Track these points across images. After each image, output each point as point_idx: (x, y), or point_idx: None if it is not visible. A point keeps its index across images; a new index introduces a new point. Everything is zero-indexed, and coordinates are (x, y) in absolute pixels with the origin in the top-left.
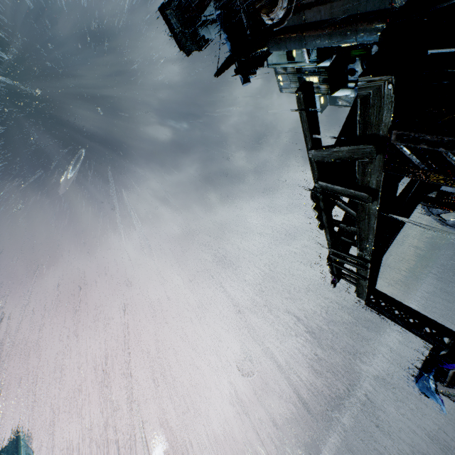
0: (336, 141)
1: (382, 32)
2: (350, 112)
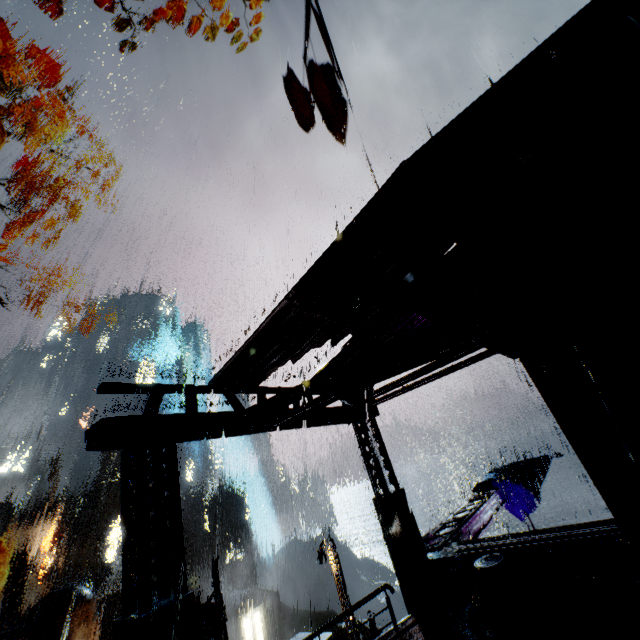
0: (244, 344)
1: (411, 157)
2: (270, 316)
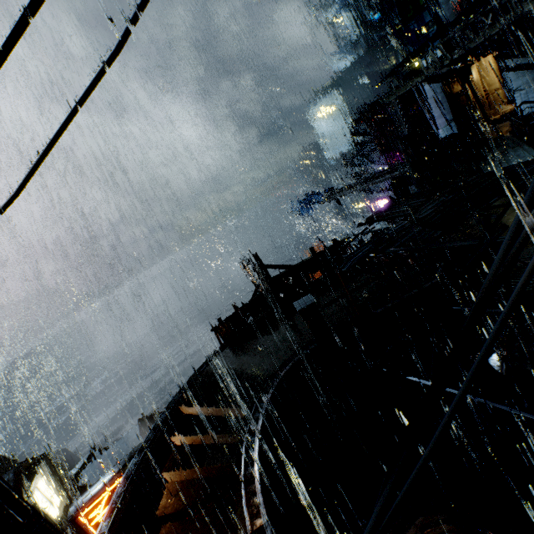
0: None
1: None
2: None
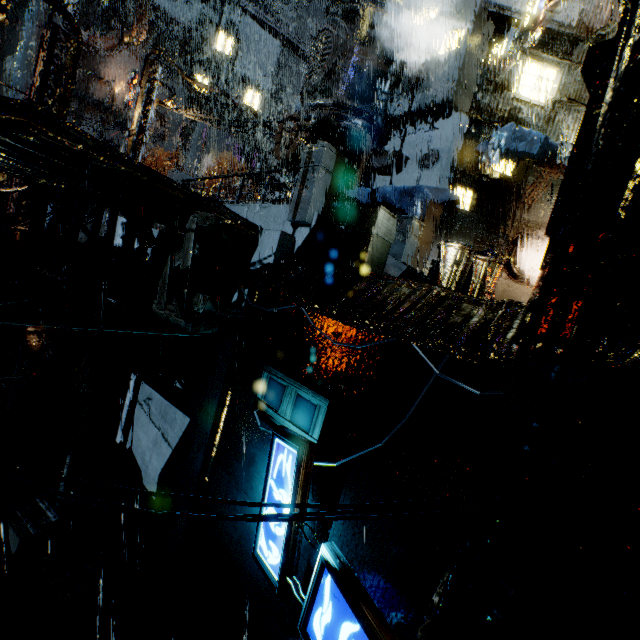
0: None
1: None
2: None
